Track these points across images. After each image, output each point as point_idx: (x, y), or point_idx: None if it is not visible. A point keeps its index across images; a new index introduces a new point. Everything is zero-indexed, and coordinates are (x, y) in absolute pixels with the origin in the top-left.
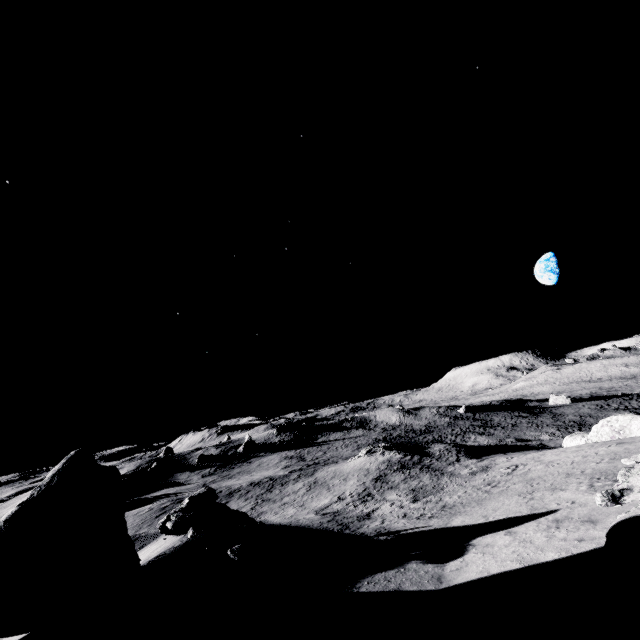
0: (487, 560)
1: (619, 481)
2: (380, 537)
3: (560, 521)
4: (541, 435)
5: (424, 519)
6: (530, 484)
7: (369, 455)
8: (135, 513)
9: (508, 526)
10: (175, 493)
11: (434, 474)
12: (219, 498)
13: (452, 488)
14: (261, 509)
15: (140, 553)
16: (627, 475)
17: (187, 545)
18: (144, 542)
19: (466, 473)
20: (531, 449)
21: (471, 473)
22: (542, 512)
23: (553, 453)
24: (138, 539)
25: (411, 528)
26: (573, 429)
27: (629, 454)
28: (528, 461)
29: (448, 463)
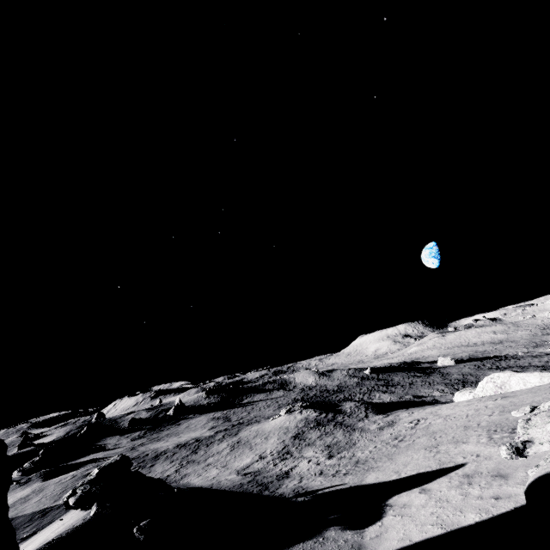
0: (407, 524)
1: (519, 433)
2: (298, 498)
3: (471, 476)
4: (433, 392)
5: (339, 476)
6: (433, 437)
7: (289, 414)
8: (57, 481)
9: (421, 483)
10: (102, 458)
11: (346, 430)
12: (145, 461)
13: (363, 443)
14: (185, 471)
15: (43, 532)
16: (526, 427)
17: (89, 524)
18: (54, 516)
19: (375, 428)
20: (427, 404)
21: (379, 428)
22: (451, 466)
23: (448, 407)
24: (48, 513)
25: (328, 487)
26: (458, 386)
27: (516, 407)
28: (428, 415)
29: (358, 419)
